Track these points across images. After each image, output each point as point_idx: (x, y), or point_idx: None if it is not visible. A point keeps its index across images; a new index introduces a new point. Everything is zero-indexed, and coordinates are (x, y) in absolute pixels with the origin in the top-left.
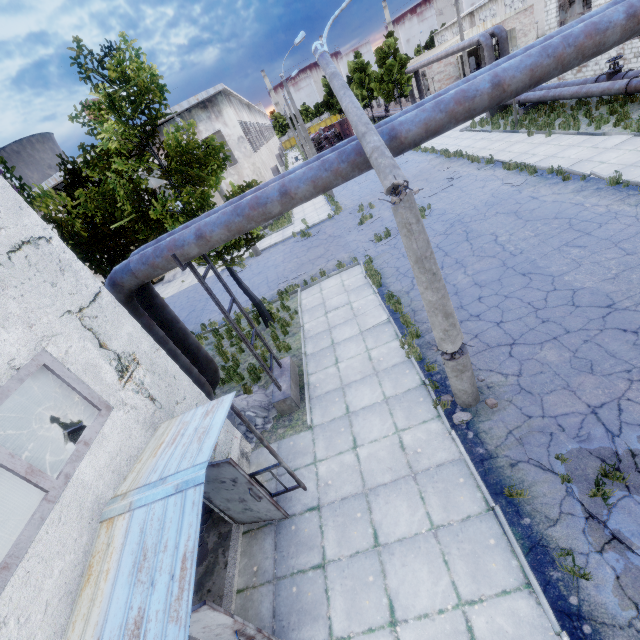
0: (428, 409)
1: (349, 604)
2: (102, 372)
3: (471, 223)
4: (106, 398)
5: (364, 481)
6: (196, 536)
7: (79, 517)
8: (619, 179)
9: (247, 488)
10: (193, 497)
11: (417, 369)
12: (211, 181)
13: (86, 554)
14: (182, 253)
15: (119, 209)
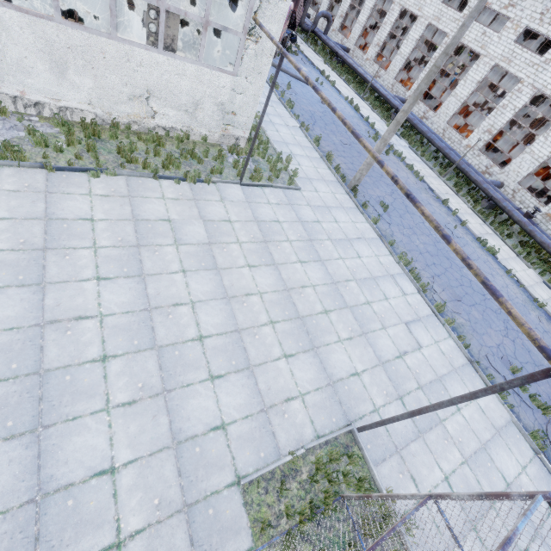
0: None
1: None
2: None
3: None
4: None
5: None
6: None
7: None
8: None
9: None
10: None
11: None
12: None
13: None
14: None
15: None
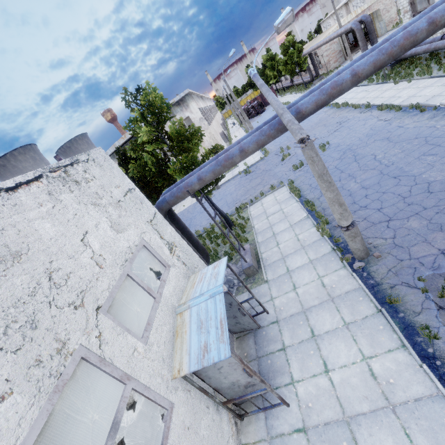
0: (337, 263)
1: (301, 365)
2: (164, 250)
3: (357, 149)
4: (167, 262)
5: (302, 305)
6: (224, 312)
7: (168, 311)
8: None
9: (237, 308)
10: (219, 298)
11: (328, 242)
12: (194, 149)
13: (173, 327)
14: (191, 189)
15: (148, 171)
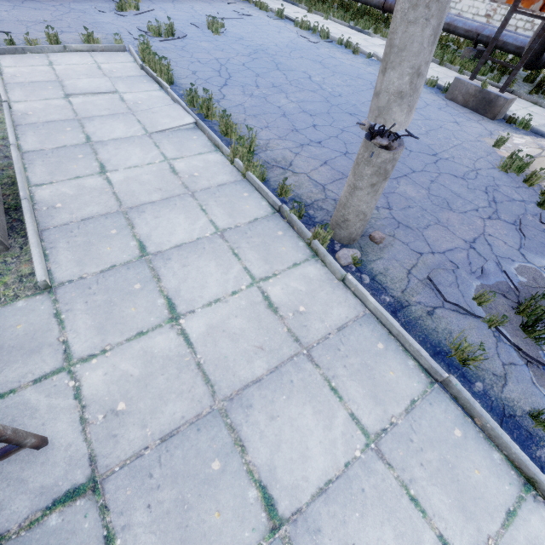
0: (295, 246)
1: None
2: None
3: (278, 56)
4: None
5: (212, 384)
6: None
7: None
8: None
9: None
10: None
11: (266, 190)
12: None
13: None
14: None
15: None
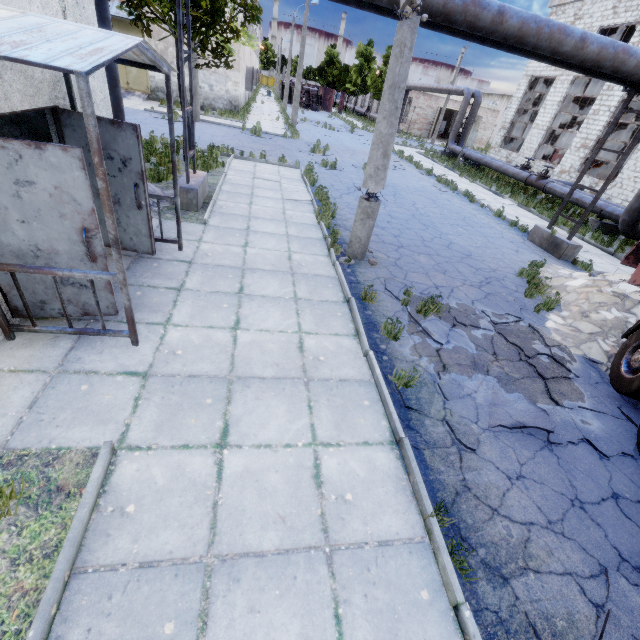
0: (322, 250)
1: (196, 312)
2: None
3: (401, 191)
4: None
5: (245, 263)
6: (121, 49)
7: None
8: (502, 213)
9: (133, 183)
10: (123, 39)
11: (324, 228)
12: None
13: None
14: None
15: None
